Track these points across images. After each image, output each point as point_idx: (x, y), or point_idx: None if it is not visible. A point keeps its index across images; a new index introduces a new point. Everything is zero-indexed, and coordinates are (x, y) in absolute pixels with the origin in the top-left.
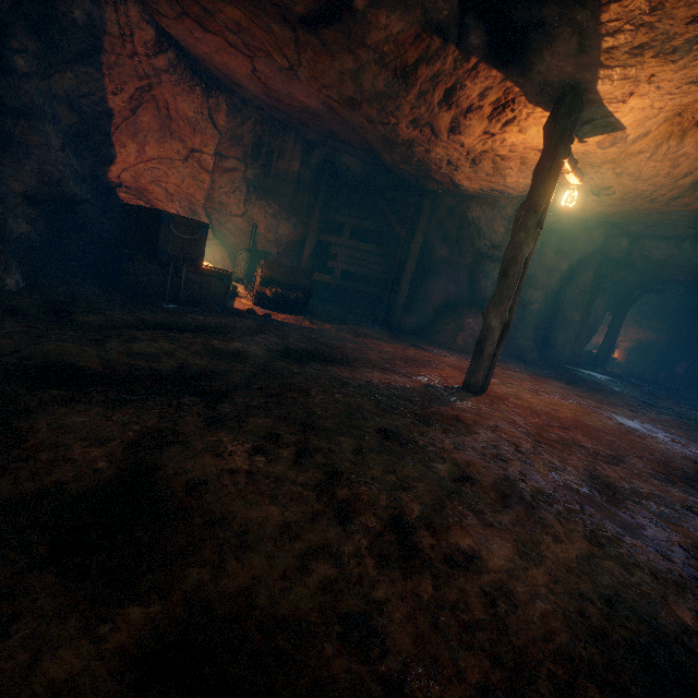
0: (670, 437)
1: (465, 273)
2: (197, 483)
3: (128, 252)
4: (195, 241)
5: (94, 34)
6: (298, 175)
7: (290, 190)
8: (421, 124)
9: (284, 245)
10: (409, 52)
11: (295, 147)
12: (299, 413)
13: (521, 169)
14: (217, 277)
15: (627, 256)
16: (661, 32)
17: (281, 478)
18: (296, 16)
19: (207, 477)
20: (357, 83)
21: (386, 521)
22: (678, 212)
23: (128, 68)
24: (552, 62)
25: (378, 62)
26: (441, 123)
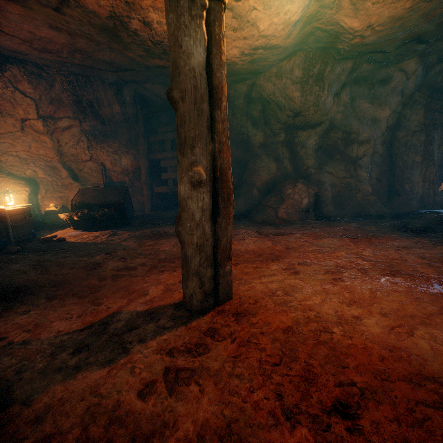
0: None
1: (283, 149)
2: None
3: None
4: None
5: None
6: (123, 115)
7: (124, 129)
8: None
9: (132, 173)
10: None
11: (107, 93)
12: None
13: (266, 3)
14: None
15: None
16: None
17: None
18: None
19: None
20: None
21: None
22: None
23: None
24: None
25: None
26: None
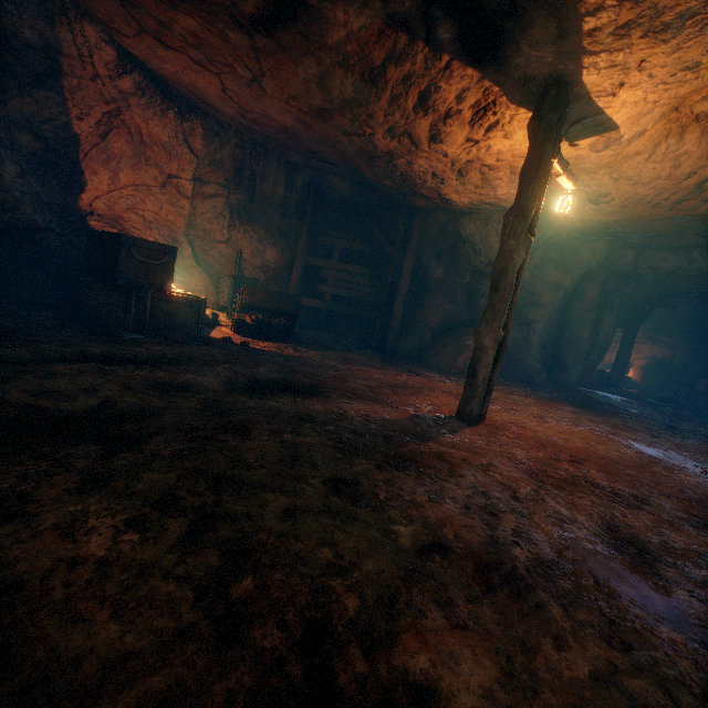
0: (700, 467)
1: (462, 292)
2: (9, 587)
3: (86, 280)
4: (162, 266)
5: (50, 56)
6: (283, 198)
7: (276, 214)
8: (398, 134)
9: (271, 271)
10: (375, 52)
11: (278, 170)
12: (221, 463)
13: (512, 179)
14: (186, 304)
15: (634, 269)
16: (648, 6)
17: (152, 567)
18: (248, 18)
19: (33, 573)
20: (324, 91)
21: (297, 635)
22: (684, 217)
23: (92, 91)
24: (530, 53)
25: (343, 65)
26: (419, 132)
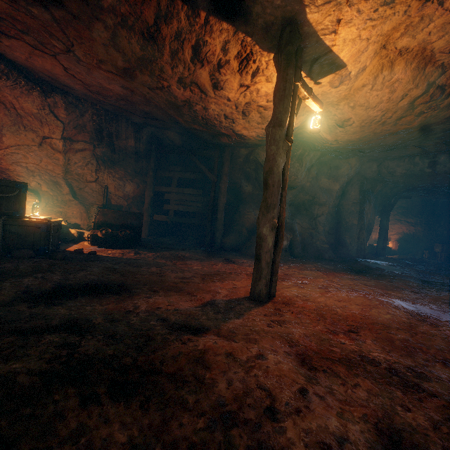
0: None
1: None
2: None
3: None
4: (14, 198)
5: None
6: (135, 148)
7: (132, 160)
8: (188, 84)
9: (131, 199)
10: (145, 12)
11: (127, 129)
12: None
13: None
14: (35, 226)
15: (379, 174)
16: None
17: None
18: None
19: None
20: (120, 52)
21: None
22: (405, 130)
23: None
24: None
25: (124, 26)
26: (203, 81)
